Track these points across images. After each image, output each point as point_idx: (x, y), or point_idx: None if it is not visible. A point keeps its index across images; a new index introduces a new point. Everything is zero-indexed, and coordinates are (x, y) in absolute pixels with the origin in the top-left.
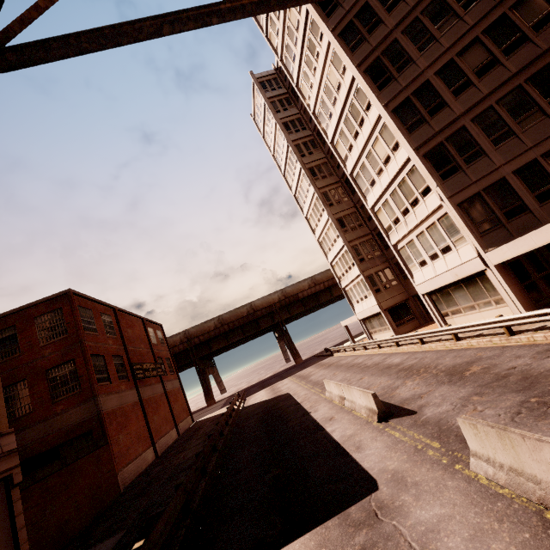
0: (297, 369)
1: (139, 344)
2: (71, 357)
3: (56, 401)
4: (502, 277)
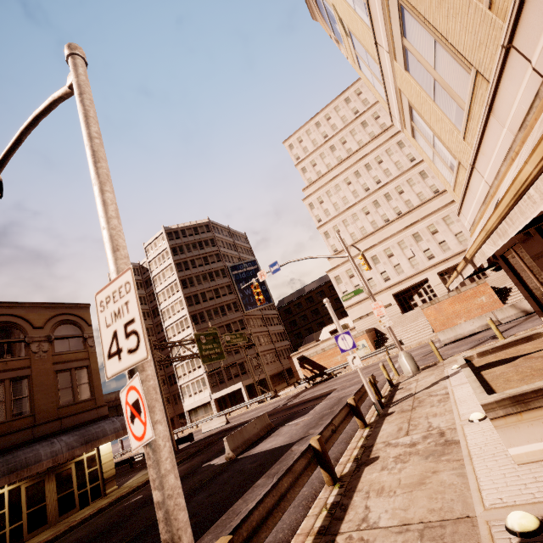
0: None
1: None
2: None
3: None
4: (215, 404)
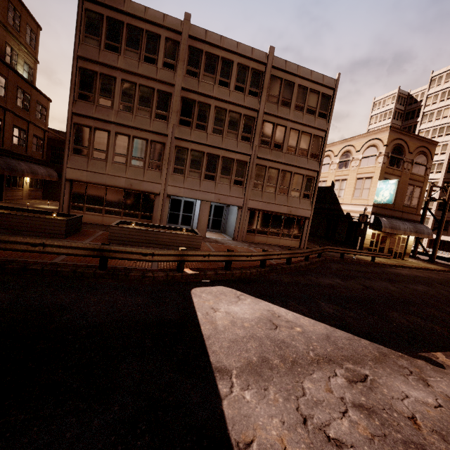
0: None
1: None
2: None
3: None
4: (427, 241)
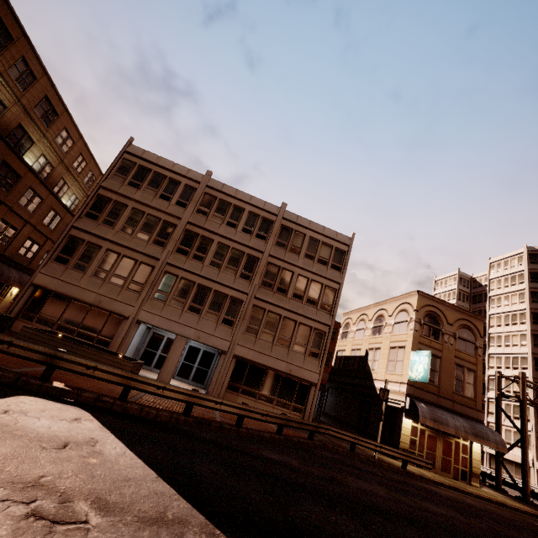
0: None
1: None
2: None
3: None
4: (537, 474)
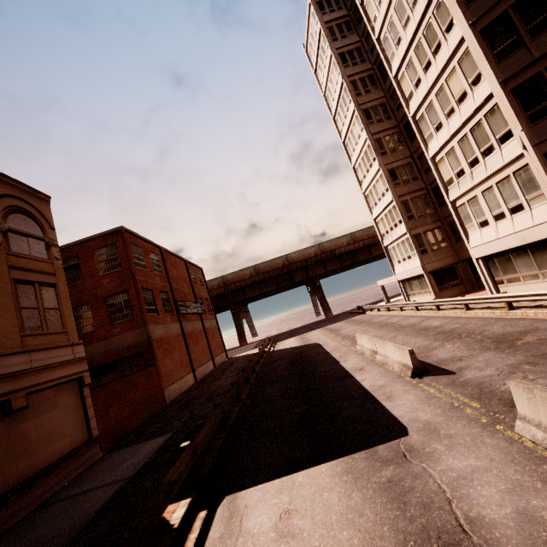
0: (327, 323)
1: (182, 283)
2: (125, 288)
3: (113, 324)
4: None
